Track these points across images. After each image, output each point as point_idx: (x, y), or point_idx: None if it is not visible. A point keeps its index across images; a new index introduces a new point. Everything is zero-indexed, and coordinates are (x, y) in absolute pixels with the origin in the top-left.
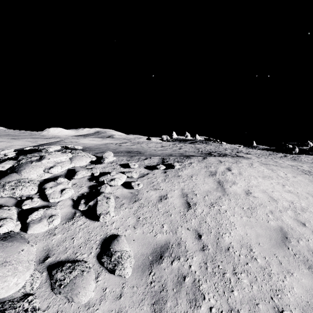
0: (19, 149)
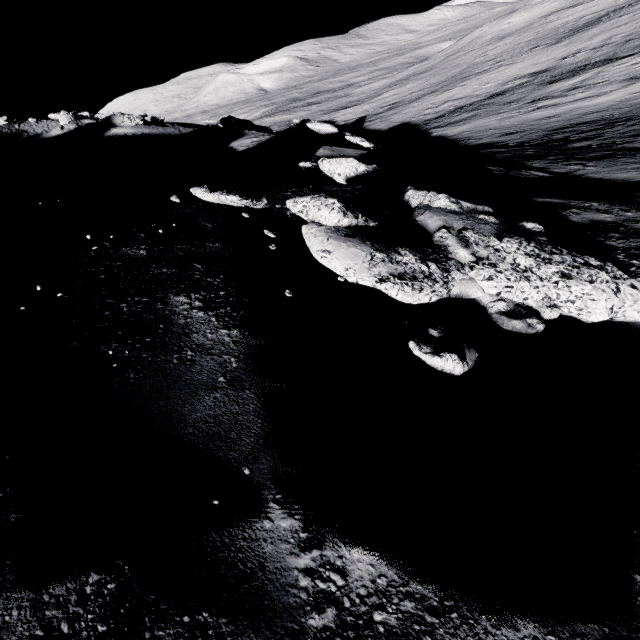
0: None
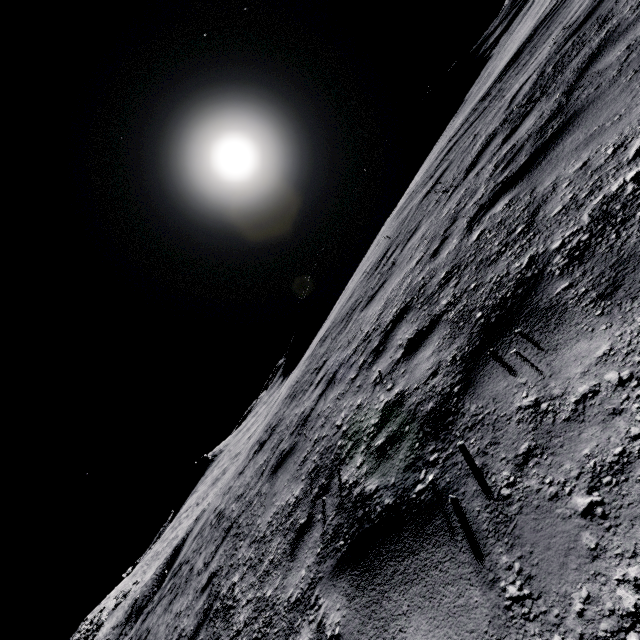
0: None
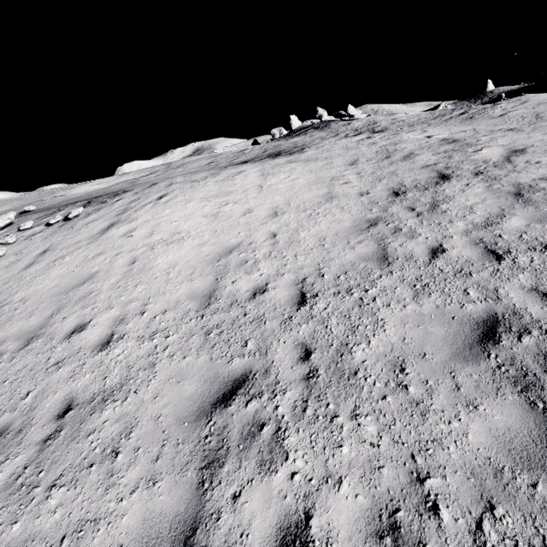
0: None
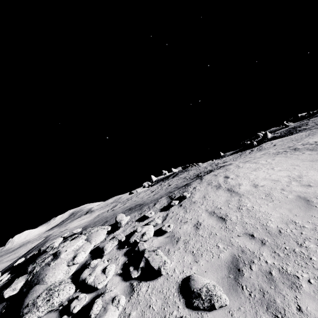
0: (3, 271)
